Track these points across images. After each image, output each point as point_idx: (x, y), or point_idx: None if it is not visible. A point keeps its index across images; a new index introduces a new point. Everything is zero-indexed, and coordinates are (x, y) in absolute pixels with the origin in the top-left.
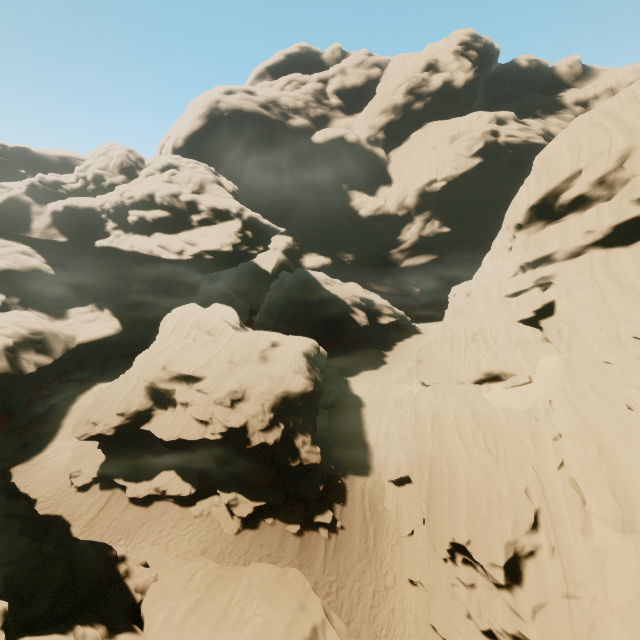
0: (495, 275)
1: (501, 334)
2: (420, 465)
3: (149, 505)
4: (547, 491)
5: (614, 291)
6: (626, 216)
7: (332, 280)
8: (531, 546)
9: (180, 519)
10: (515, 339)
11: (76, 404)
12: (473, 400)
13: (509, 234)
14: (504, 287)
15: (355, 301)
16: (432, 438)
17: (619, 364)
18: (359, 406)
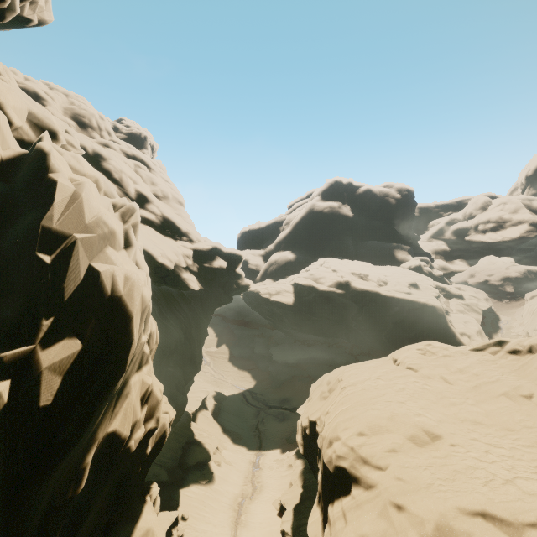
0: None
1: None
2: None
3: None
4: None
5: None
6: None
7: None
8: None
9: None
10: None
11: None
12: None
13: None
14: None
15: None
16: None
17: None
18: None
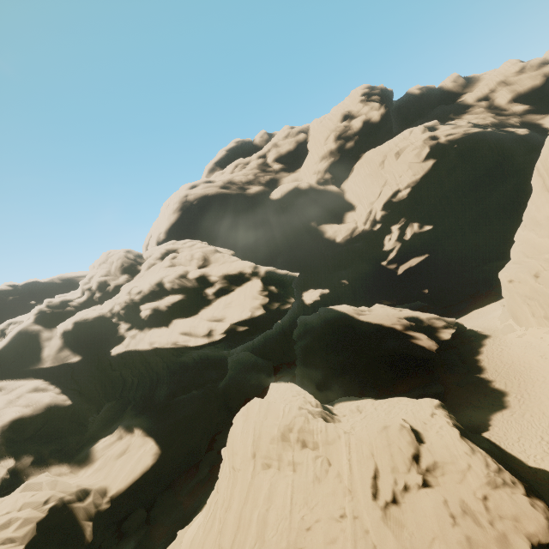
0: None
1: None
2: None
3: None
4: None
5: None
6: None
7: (358, 309)
8: None
9: None
10: None
11: None
12: None
13: None
14: None
15: (405, 324)
16: None
17: None
18: None
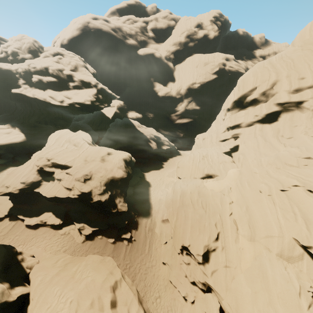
0: (216, 131)
1: (215, 157)
2: (173, 213)
3: (37, 229)
4: (224, 224)
5: (262, 143)
6: (271, 110)
7: (141, 125)
8: (214, 247)
9: (53, 235)
10: (220, 160)
11: None
12: (199, 186)
13: (224, 112)
14: (219, 137)
15: (151, 137)
16: (179, 201)
17: (259, 173)
18: (148, 186)
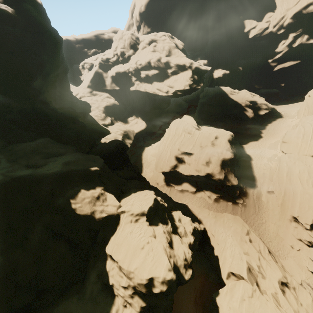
0: None
1: None
2: (280, 189)
3: (182, 192)
4: None
5: None
6: None
7: (233, 91)
8: None
9: (193, 197)
10: None
11: (143, 156)
12: (310, 165)
13: None
14: None
15: (247, 104)
16: (286, 179)
17: None
18: (250, 160)
